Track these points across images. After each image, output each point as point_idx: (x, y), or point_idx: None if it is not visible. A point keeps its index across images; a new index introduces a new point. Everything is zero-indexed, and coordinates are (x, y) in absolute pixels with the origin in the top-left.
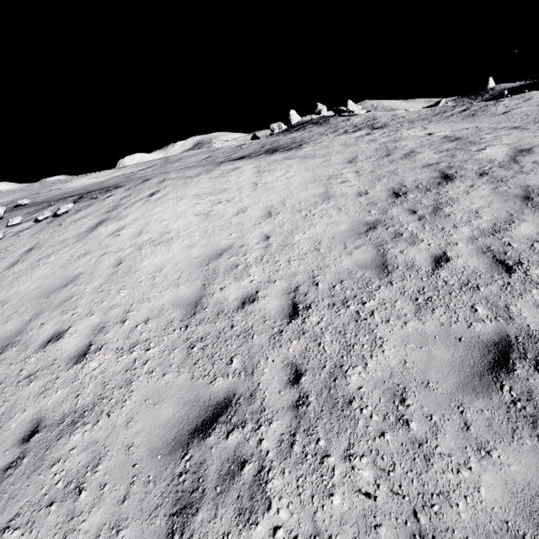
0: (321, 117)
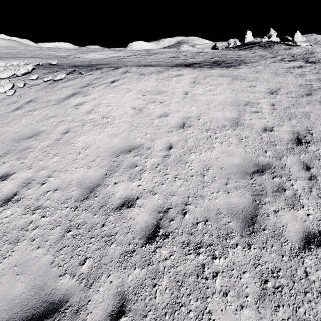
0: (268, 41)
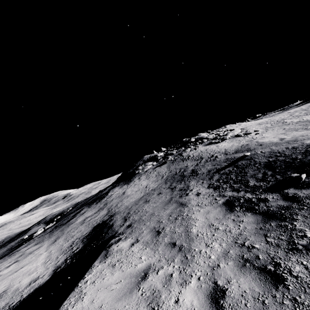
0: None
